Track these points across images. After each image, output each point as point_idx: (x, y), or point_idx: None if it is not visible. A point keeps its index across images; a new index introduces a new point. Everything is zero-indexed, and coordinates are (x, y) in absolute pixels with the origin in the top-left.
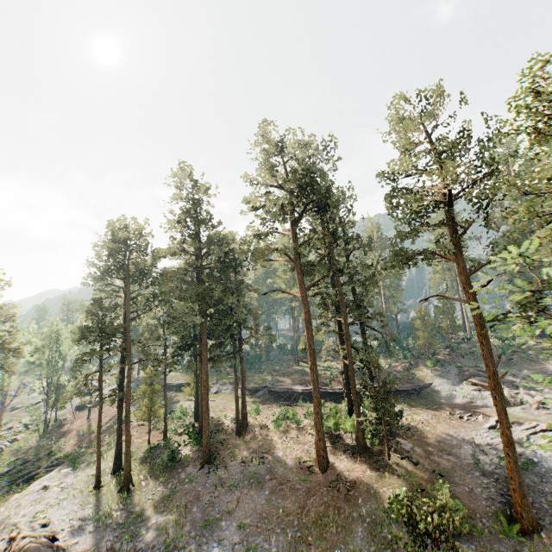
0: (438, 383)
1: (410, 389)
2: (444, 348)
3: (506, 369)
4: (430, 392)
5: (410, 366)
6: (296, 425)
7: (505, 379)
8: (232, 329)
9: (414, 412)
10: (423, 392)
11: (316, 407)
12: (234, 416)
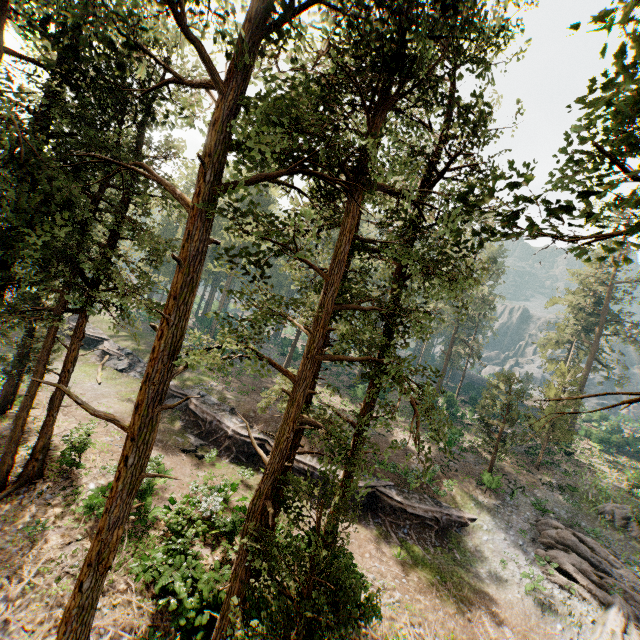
0: (488, 525)
1: (428, 516)
2: (521, 452)
3: (635, 559)
4: (466, 537)
5: (450, 461)
6: (137, 518)
7: (631, 586)
8: (16, 244)
9: (408, 598)
10: (451, 530)
11: (86, 568)
12: (61, 433)
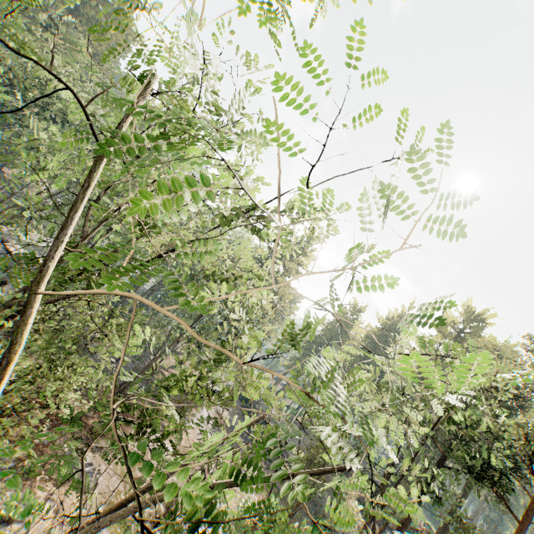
0: None
1: None
2: None
3: None
4: None
5: None
6: None
7: None
8: None
9: None
10: None
11: None
12: None
